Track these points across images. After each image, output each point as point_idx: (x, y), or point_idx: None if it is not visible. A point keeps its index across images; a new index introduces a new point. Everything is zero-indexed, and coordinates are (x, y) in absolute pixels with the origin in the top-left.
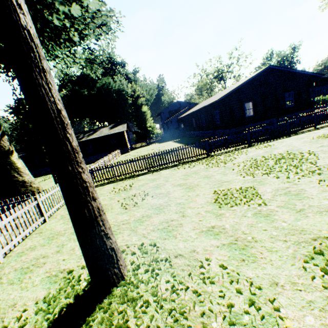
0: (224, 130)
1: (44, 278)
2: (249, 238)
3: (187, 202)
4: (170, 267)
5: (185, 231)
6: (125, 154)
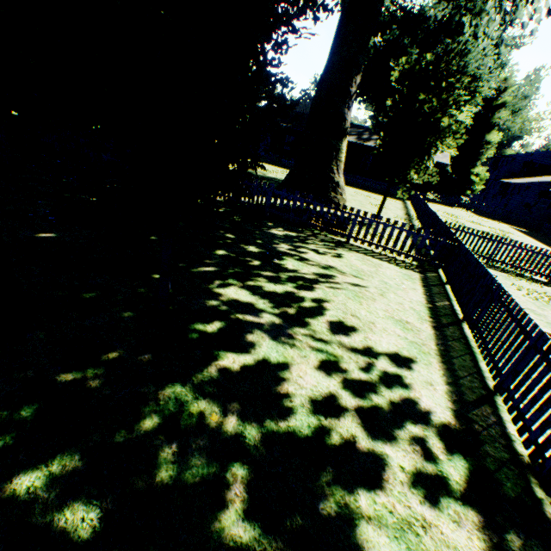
0: None
1: None
2: None
3: None
4: None
5: None
6: None
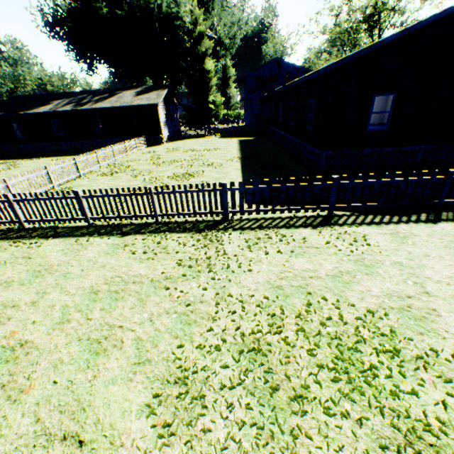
0: (314, 149)
1: None
2: None
3: None
4: None
5: None
6: (152, 148)
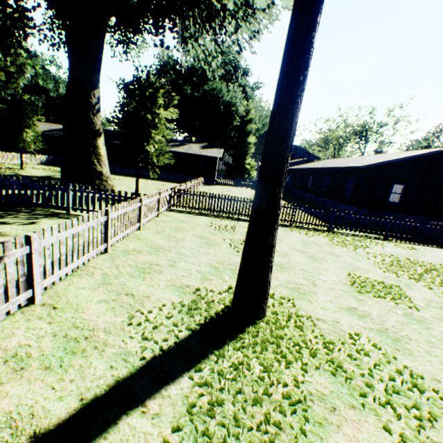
0: (352, 207)
1: (169, 285)
2: (402, 333)
3: (315, 273)
4: (314, 326)
5: (321, 300)
6: (208, 186)
